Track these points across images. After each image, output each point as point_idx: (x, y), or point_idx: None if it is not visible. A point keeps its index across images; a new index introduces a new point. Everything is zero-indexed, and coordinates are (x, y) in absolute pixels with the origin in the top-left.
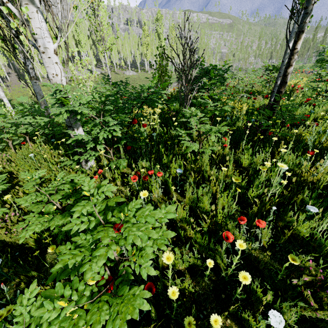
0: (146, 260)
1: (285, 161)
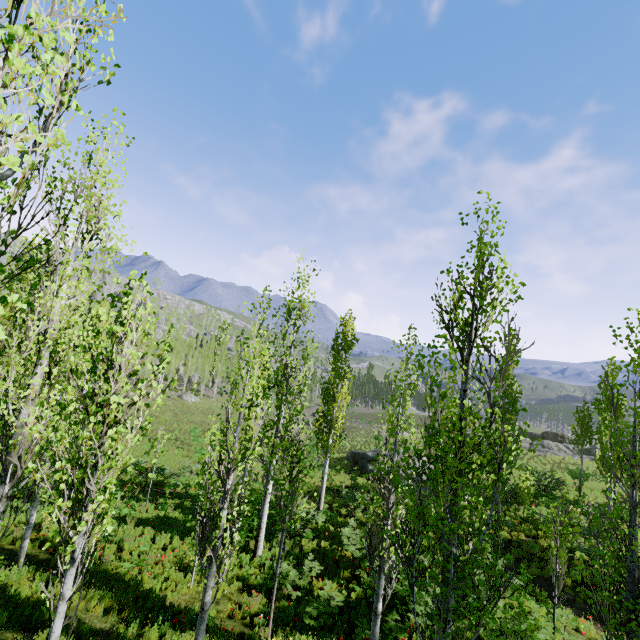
0: None
1: None
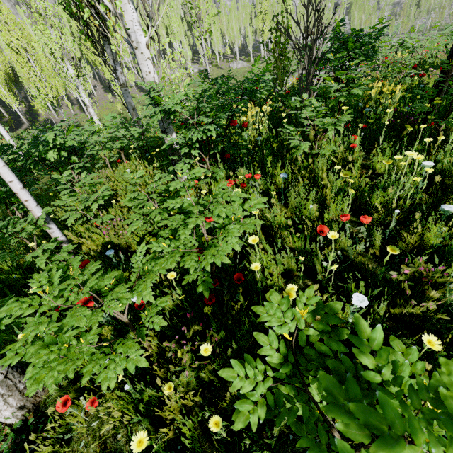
0: (231, 235)
1: (437, 159)
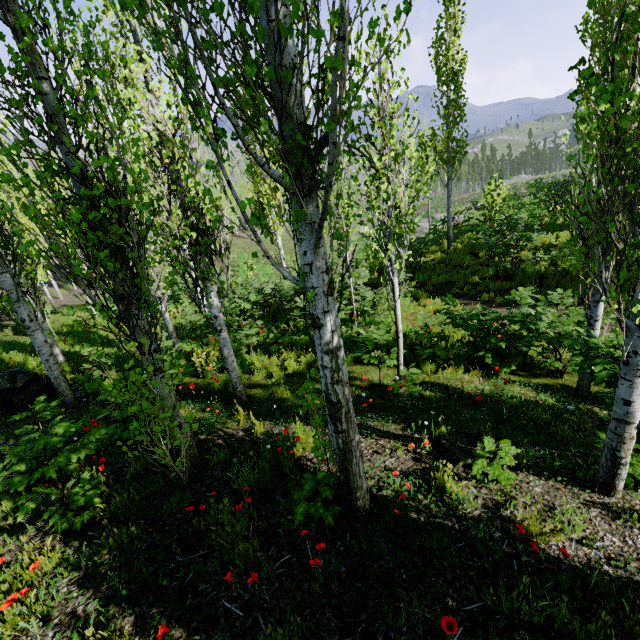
0: None
1: None
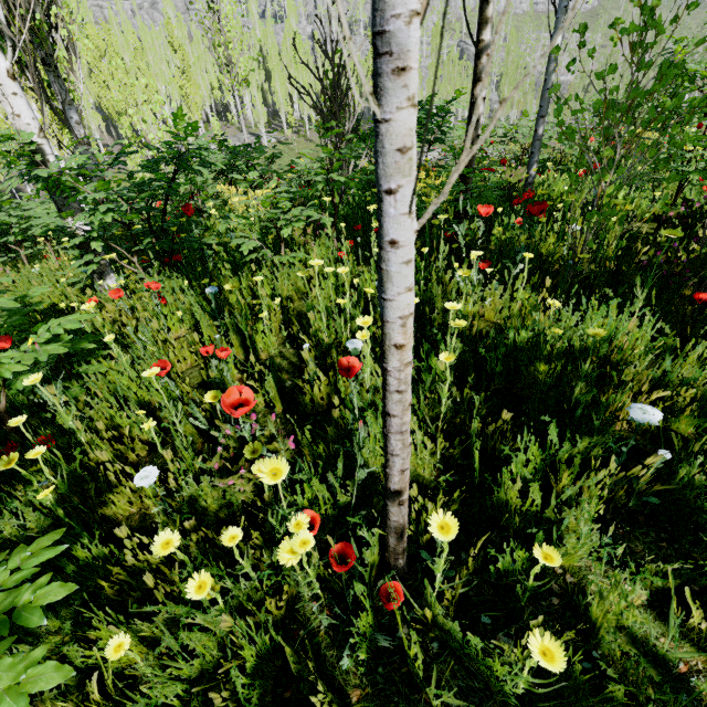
0: None
1: None
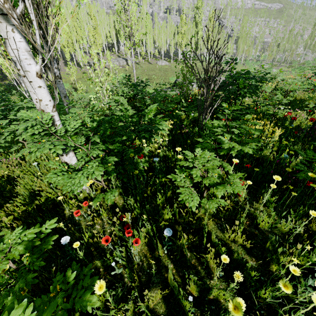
0: None
1: None
